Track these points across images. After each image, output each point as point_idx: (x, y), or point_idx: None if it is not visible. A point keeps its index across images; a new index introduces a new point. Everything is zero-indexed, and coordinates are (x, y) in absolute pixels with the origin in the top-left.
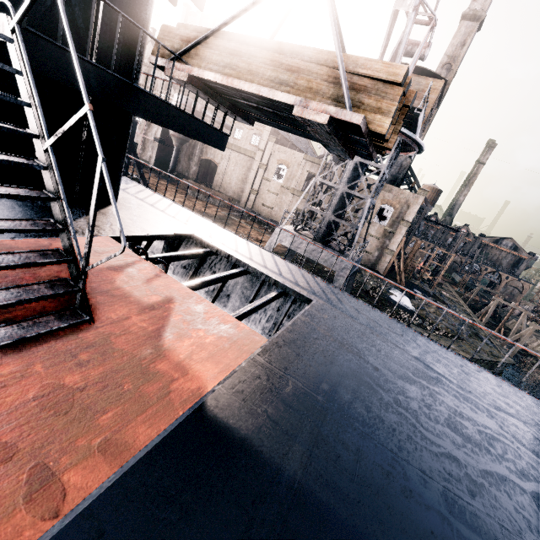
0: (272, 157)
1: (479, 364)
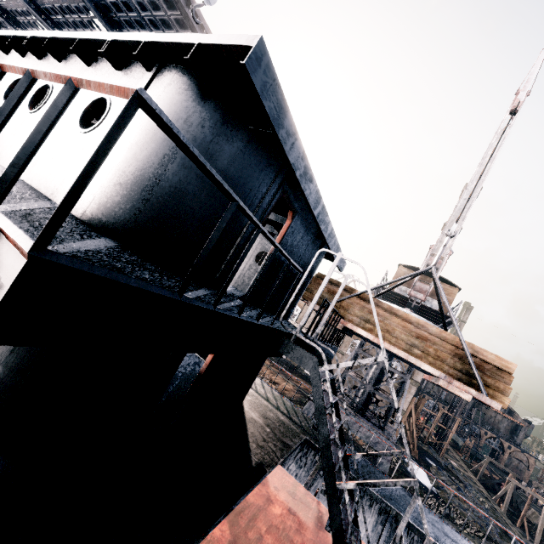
0: None
1: None
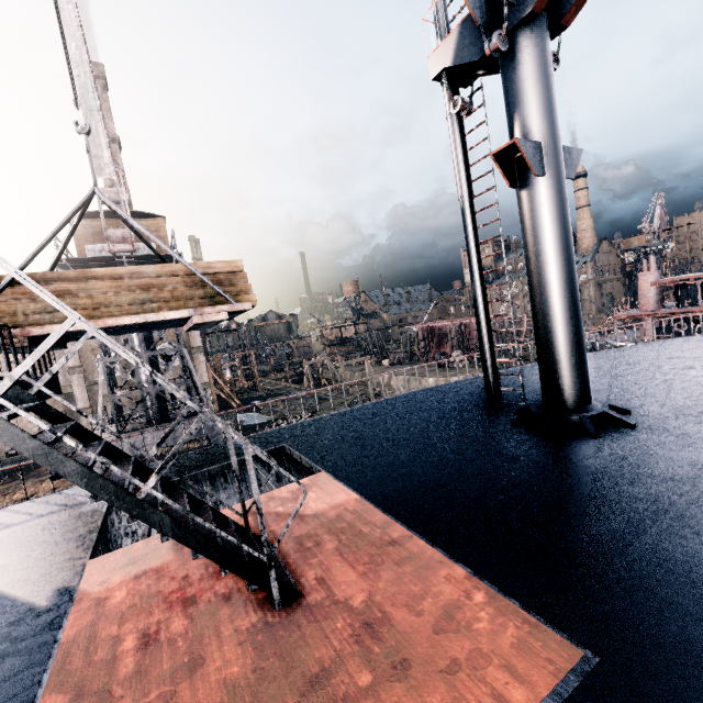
0: None
1: None
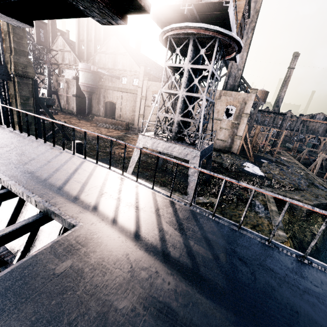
0: (148, 90)
1: (320, 206)
